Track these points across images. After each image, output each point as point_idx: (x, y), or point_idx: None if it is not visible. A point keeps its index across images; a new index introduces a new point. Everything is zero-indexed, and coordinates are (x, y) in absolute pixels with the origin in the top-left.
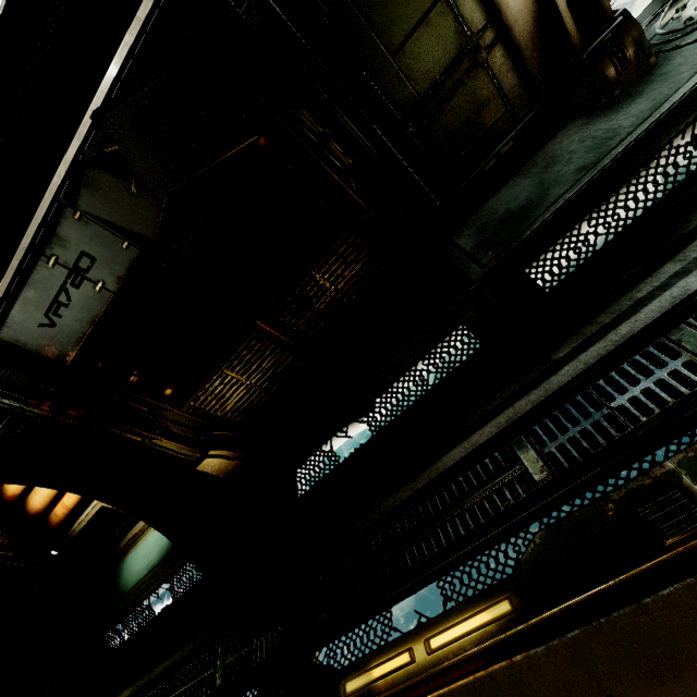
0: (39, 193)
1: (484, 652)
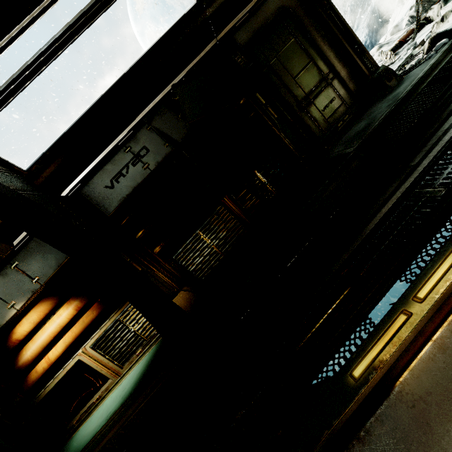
0: (138, 113)
1: None
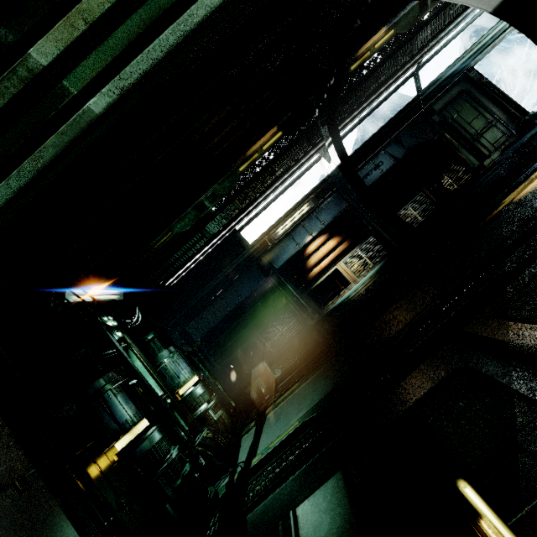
0: (380, 145)
1: None
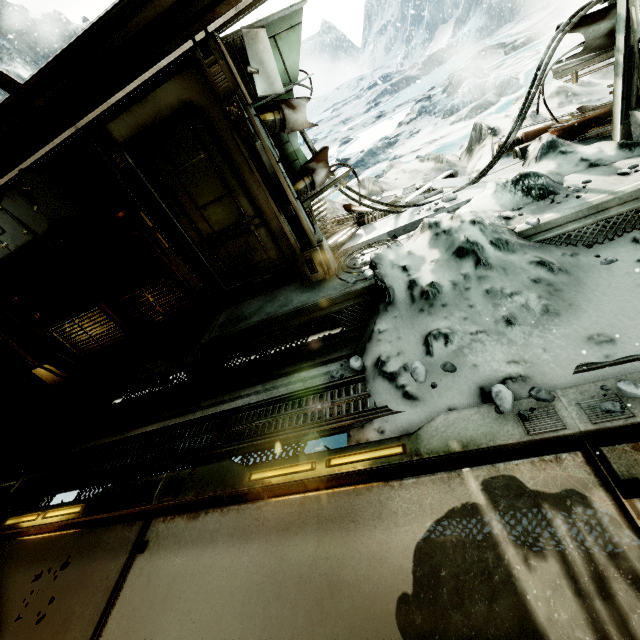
0: None
1: (59, 526)
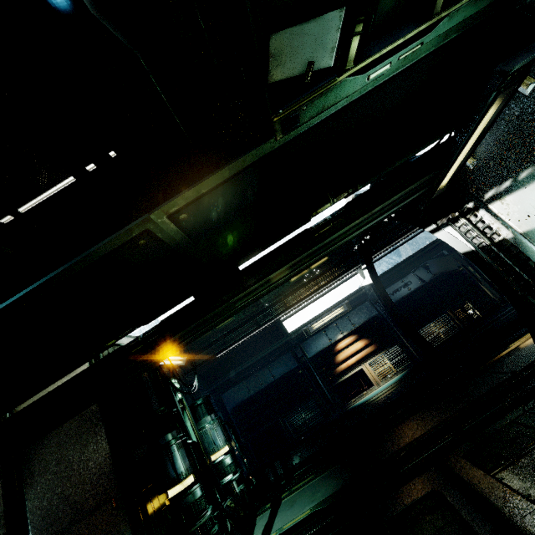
0: (410, 268)
1: None
